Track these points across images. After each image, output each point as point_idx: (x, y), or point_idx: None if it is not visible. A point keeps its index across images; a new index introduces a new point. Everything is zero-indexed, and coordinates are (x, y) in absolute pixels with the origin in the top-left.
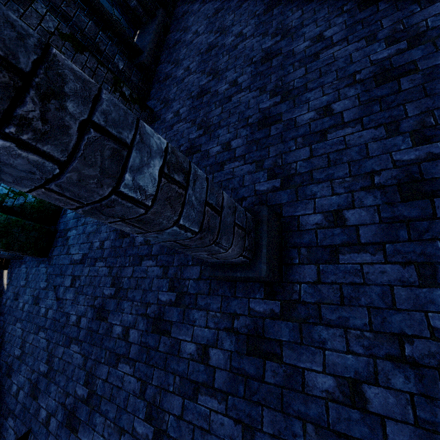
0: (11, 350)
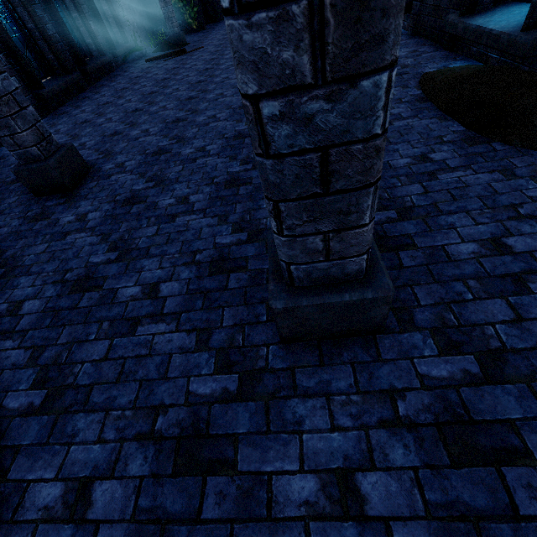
0: None
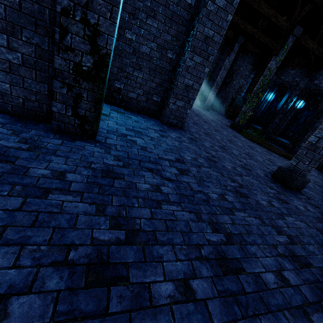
0: (67, 236)
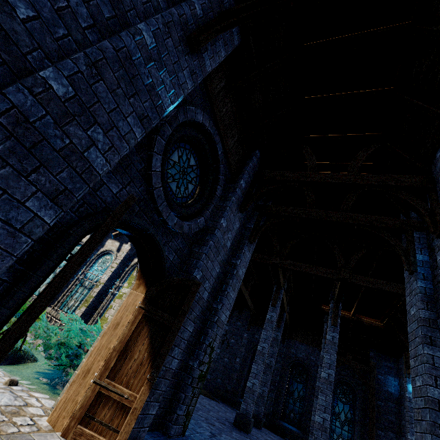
0: None
